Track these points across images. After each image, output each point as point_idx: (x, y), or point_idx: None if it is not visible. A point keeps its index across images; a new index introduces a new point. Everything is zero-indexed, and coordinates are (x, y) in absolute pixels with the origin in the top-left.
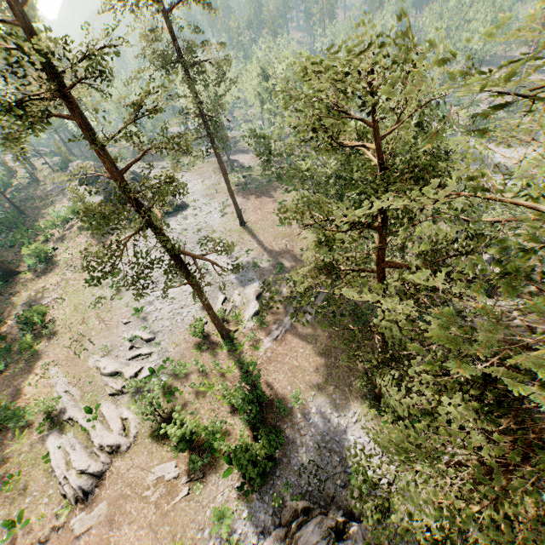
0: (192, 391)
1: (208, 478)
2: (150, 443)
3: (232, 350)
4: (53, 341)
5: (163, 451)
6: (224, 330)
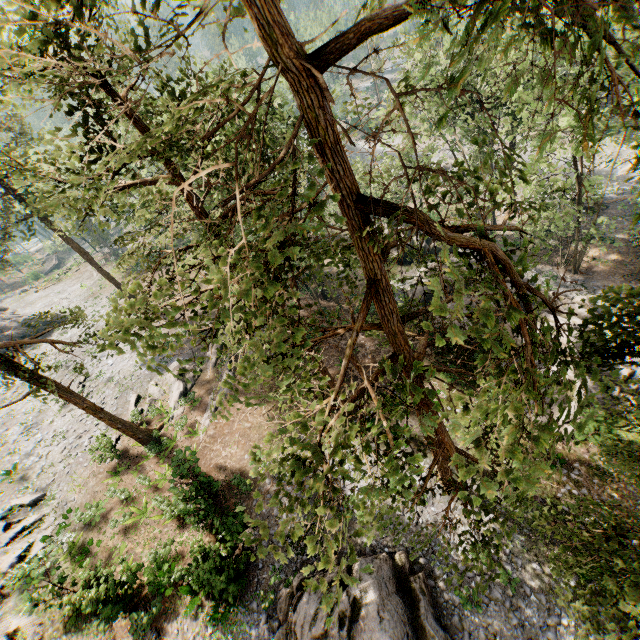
0: (116, 532)
1: (166, 631)
2: (65, 639)
3: (162, 452)
4: None
5: (90, 638)
6: (139, 432)
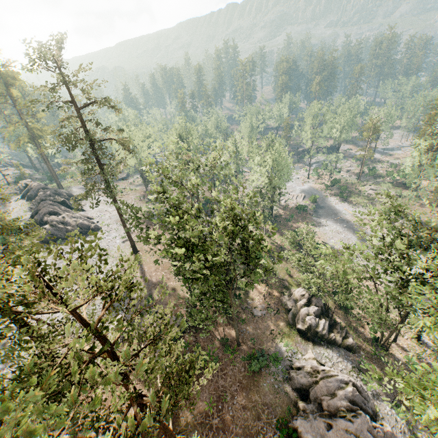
0: None
1: None
2: None
3: None
4: None
5: None
6: None
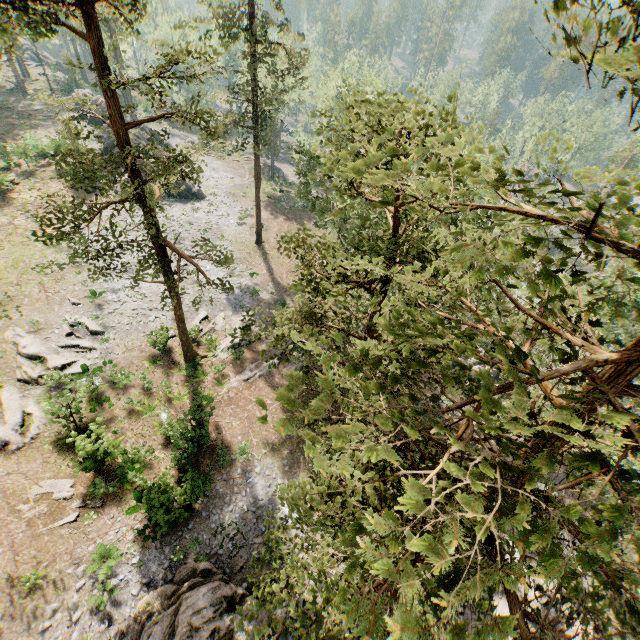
0: (125, 407)
1: (106, 509)
2: (50, 451)
3: (191, 376)
4: None
5: (63, 465)
6: (190, 351)
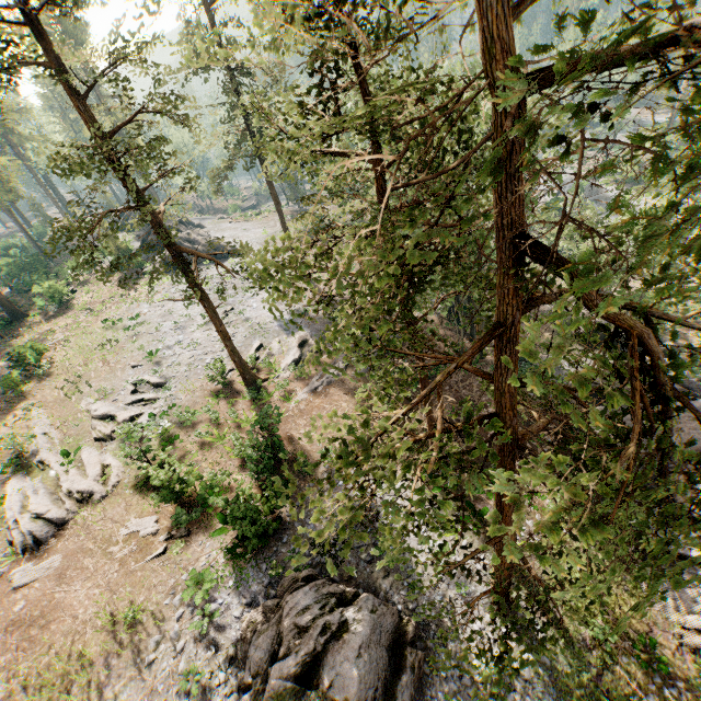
0: (196, 441)
1: (194, 537)
2: (131, 494)
3: (256, 400)
4: (45, 382)
5: (145, 505)
6: (248, 374)
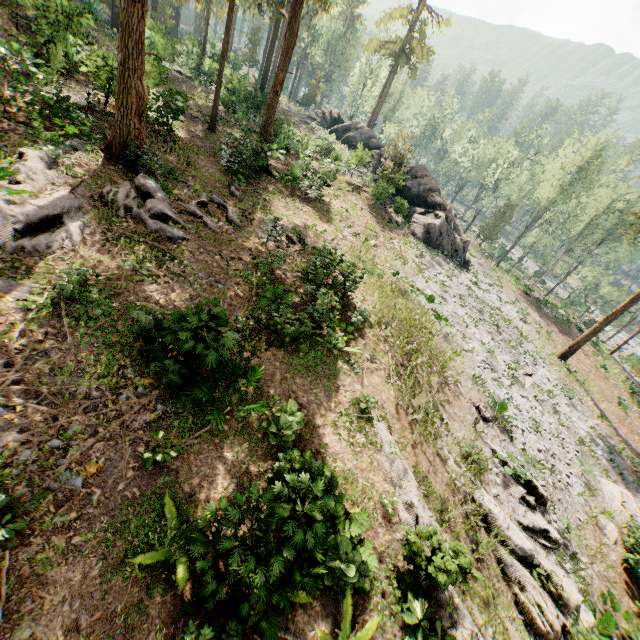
0: None
1: None
2: None
3: None
4: (361, 346)
5: None
6: None
